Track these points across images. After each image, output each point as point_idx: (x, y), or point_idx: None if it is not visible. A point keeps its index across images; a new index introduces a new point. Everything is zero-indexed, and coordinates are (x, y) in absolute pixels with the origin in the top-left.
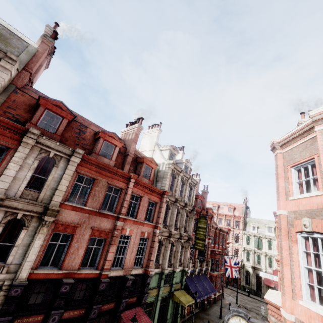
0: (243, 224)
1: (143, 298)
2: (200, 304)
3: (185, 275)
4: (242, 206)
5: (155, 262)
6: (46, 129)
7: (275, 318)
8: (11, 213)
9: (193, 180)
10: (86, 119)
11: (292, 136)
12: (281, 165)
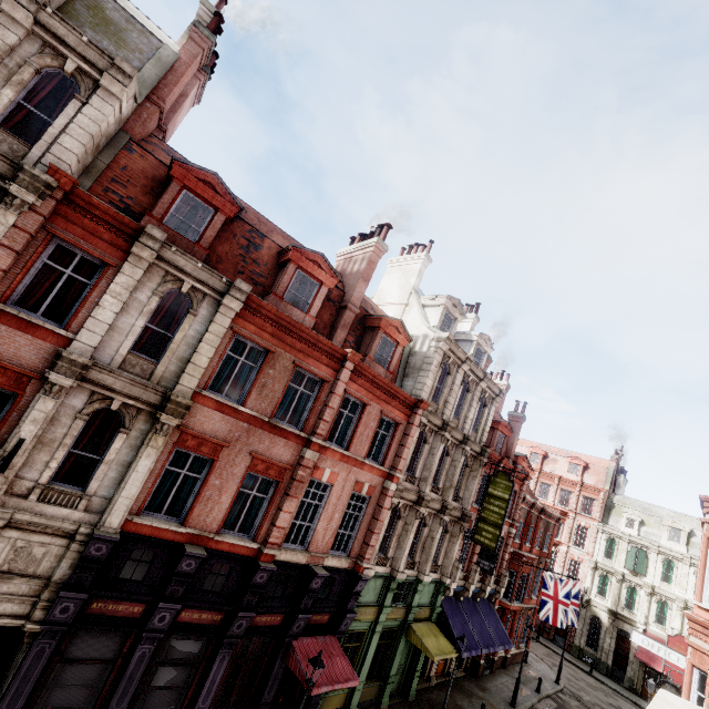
0: (602, 507)
1: (343, 619)
2: (468, 662)
3: (443, 594)
4: (607, 466)
5: (379, 552)
6: (181, 233)
7: None
8: (102, 396)
9: (492, 385)
10: (265, 220)
11: None
12: None
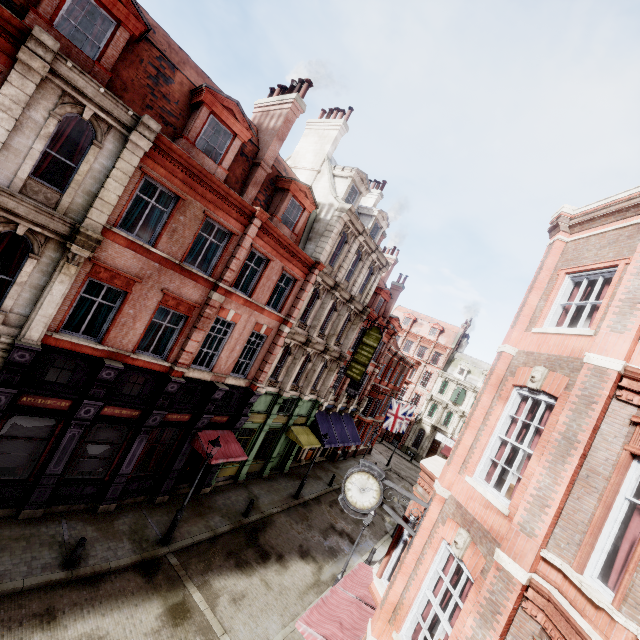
0: (445, 360)
1: (239, 420)
2: (329, 452)
3: (317, 409)
4: (457, 331)
5: (271, 377)
6: (76, 44)
7: (423, 489)
8: (5, 220)
9: (381, 257)
10: (177, 47)
11: (604, 210)
12: (551, 265)
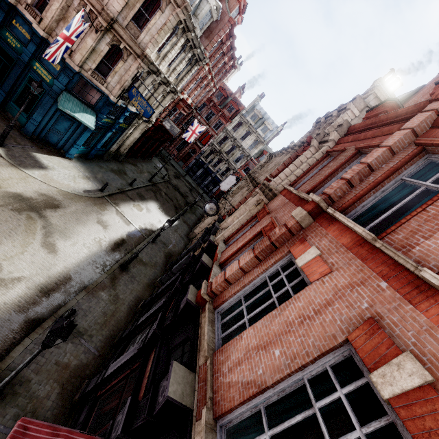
0: None
1: None
2: None
3: None
4: None
5: None
6: None
7: None
8: None
9: None
10: None
11: None
12: None
